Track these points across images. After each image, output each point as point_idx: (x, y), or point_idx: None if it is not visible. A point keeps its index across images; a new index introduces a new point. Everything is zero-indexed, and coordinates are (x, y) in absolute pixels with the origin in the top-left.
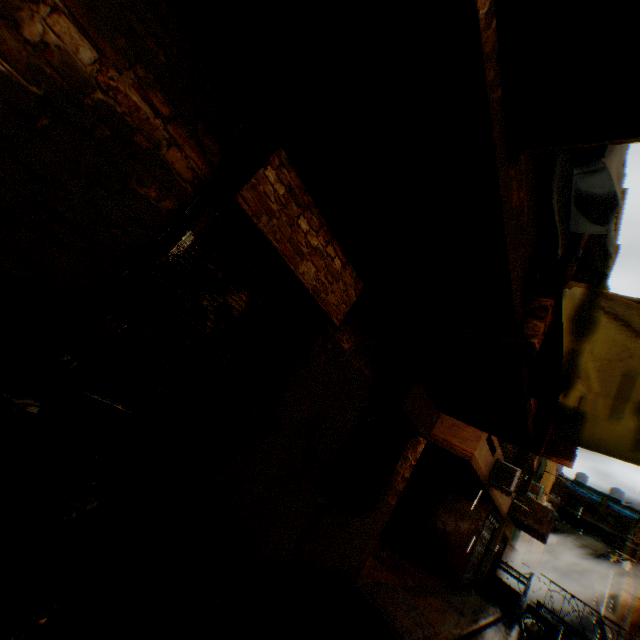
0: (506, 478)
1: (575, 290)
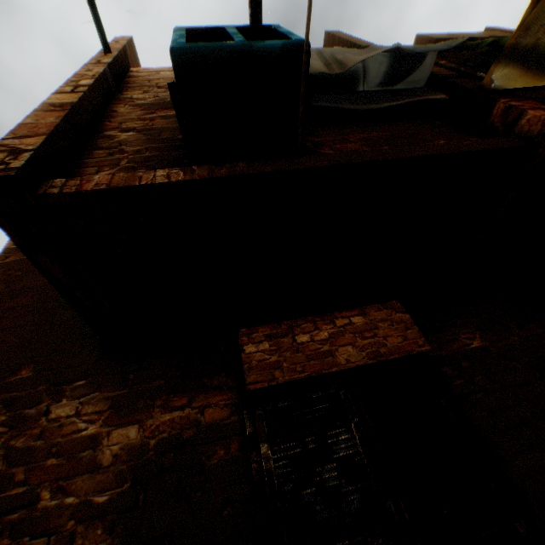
0: None
1: (496, 75)
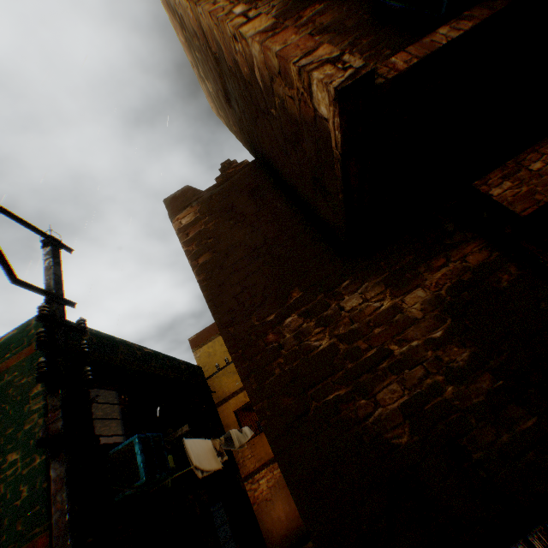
0: None
1: None
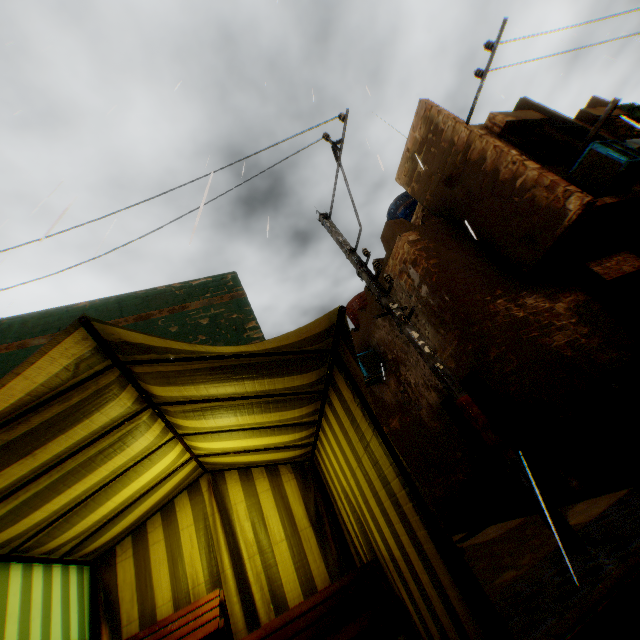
0: None
1: None
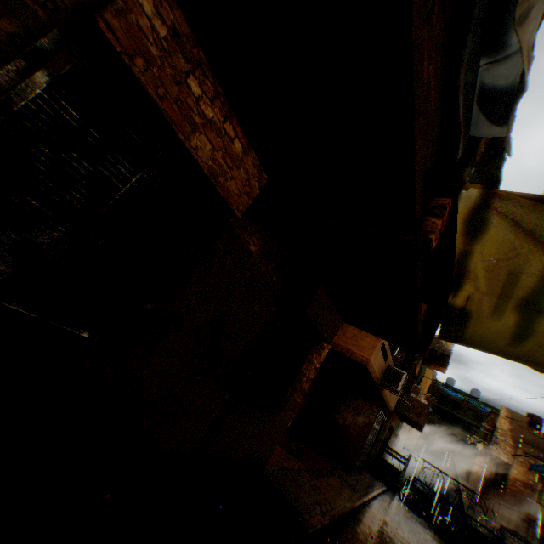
0: (395, 380)
1: (471, 192)
